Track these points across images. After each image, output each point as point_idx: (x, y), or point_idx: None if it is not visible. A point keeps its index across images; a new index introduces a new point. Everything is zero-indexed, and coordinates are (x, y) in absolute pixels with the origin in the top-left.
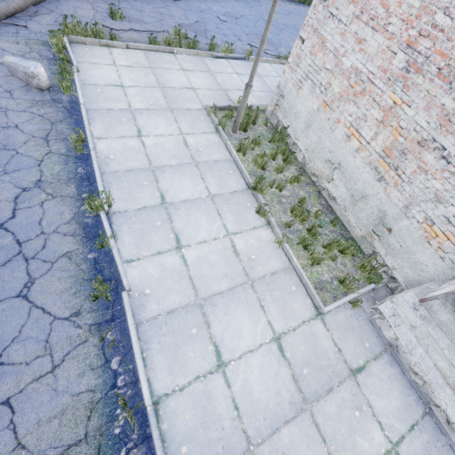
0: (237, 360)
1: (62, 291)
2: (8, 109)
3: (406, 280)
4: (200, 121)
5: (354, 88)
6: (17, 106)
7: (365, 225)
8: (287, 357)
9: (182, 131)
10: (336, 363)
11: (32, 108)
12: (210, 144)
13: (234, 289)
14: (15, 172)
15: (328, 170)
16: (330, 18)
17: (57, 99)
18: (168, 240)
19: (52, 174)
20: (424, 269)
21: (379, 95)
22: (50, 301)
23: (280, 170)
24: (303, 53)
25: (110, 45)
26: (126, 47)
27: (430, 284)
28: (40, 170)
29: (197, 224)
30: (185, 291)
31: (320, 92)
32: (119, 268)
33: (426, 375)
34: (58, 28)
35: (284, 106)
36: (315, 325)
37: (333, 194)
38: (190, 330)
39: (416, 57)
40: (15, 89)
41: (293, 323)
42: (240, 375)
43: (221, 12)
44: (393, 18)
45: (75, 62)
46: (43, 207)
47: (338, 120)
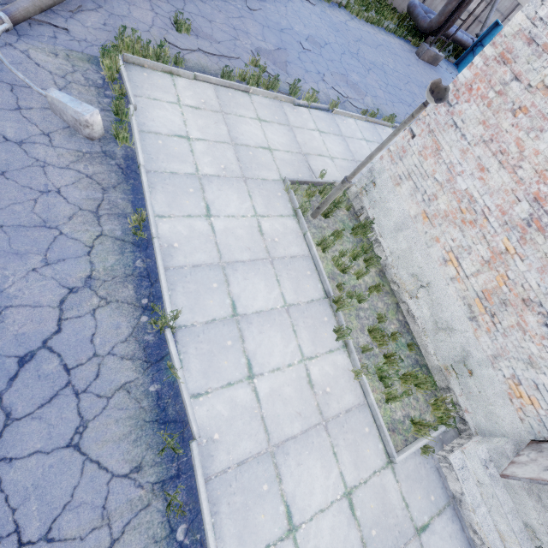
0: (308, 523)
1: (121, 438)
2: (47, 162)
3: (477, 426)
4: (276, 199)
5: (464, 214)
6: (58, 159)
7: (443, 357)
8: (357, 517)
9: (256, 212)
10: (403, 521)
11: (78, 164)
12: (287, 233)
13: (307, 432)
14: (59, 263)
15: (413, 286)
16: (453, 127)
17: (110, 152)
18: (239, 367)
19: (106, 268)
20: (500, 423)
21: (491, 234)
22: (106, 451)
23: (362, 276)
24: (410, 149)
25: (174, 73)
26: (193, 78)
27: (504, 442)
28: (91, 262)
29: (271, 344)
30: (257, 436)
31: (423, 200)
32: (188, 409)
33: (487, 537)
34: (108, 36)
35: (374, 195)
36: (385, 476)
37: (413, 312)
38: (261, 486)
39: (542, 215)
40: (56, 131)
41: (365, 473)
42: (311, 540)
43: (304, 35)
44: (526, 163)
45: (133, 97)
46: (95, 318)
47: (437, 239)
